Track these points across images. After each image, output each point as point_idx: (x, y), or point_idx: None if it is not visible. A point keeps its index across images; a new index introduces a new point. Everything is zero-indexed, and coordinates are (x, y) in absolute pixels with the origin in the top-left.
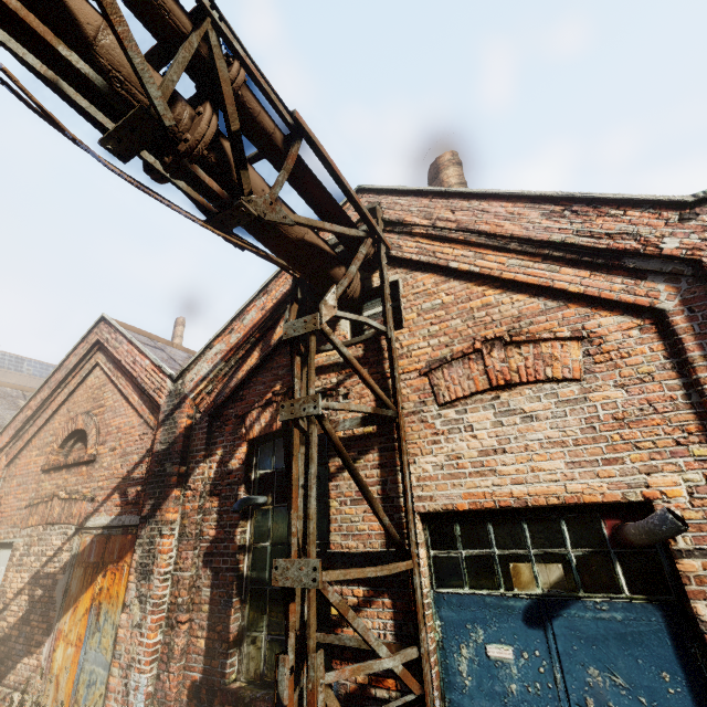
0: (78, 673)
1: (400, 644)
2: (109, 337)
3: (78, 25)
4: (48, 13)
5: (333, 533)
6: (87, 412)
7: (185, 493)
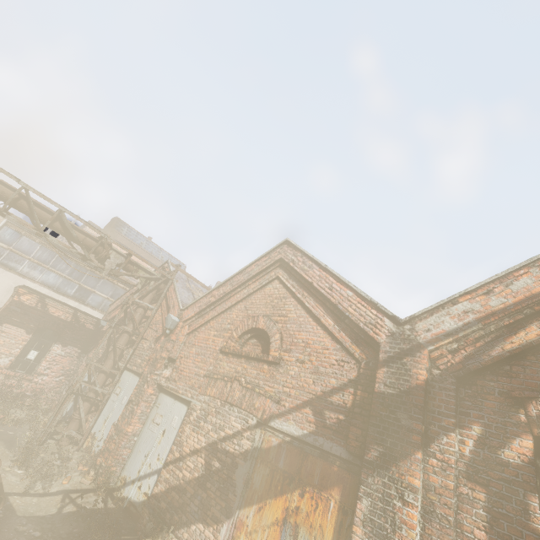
0: None
1: None
2: (295, 259)
3: None
4: None
5: None
6: (266, 316)
7: (425, 458)
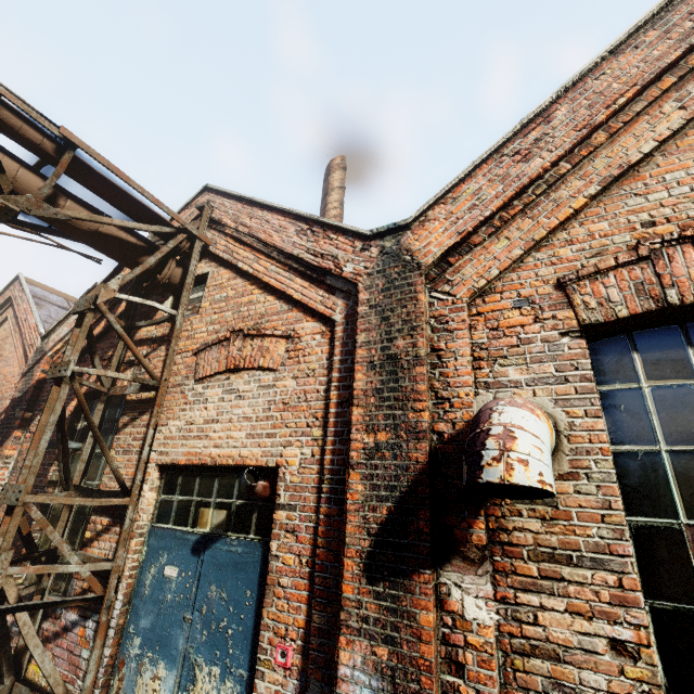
0: None
1: (105, 560)
2: (18, 295)
3: None
4: None
5: (105, 475)
6: None
7: (26, 434)
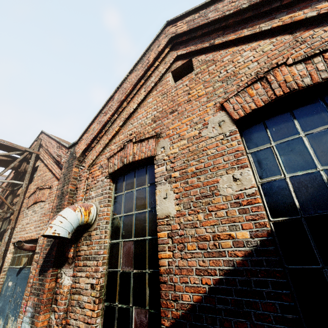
0: None
1: None
2: None
3: None
4: None
5: None
6: None
7: None
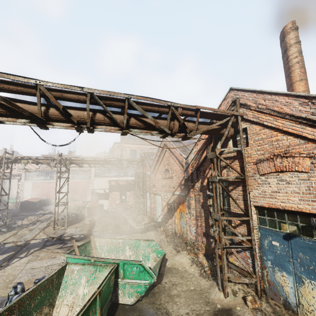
0: (180, 225)
1: (247, 235)
2: (167, 143)
3: (153, 125)
4: (149, 127)
5: (231, 206)
6: (167, 164)
7: (194, 190)
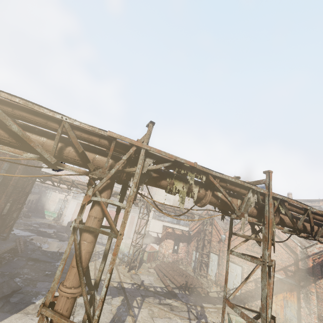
0: (284, 314)
1: None
2: None
3: None
4: None
5: None
6: None
7: (315, 285)
